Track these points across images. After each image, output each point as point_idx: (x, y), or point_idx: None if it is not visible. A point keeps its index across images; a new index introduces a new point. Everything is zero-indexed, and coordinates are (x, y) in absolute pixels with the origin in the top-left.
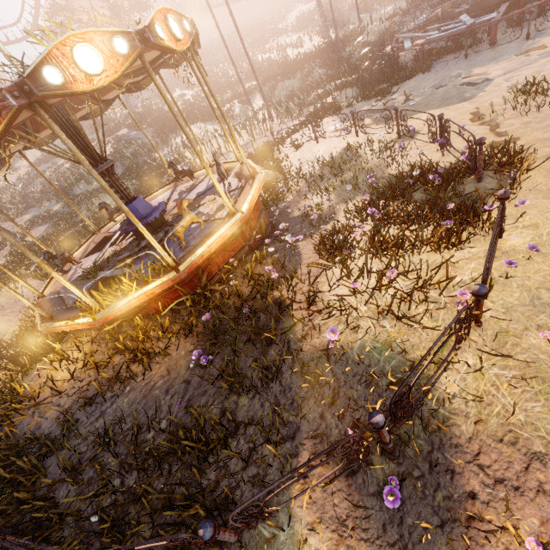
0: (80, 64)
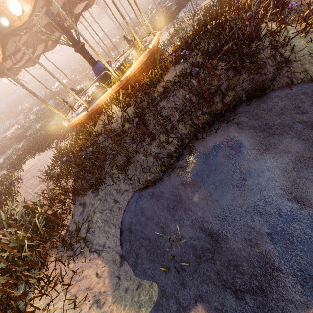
0: None
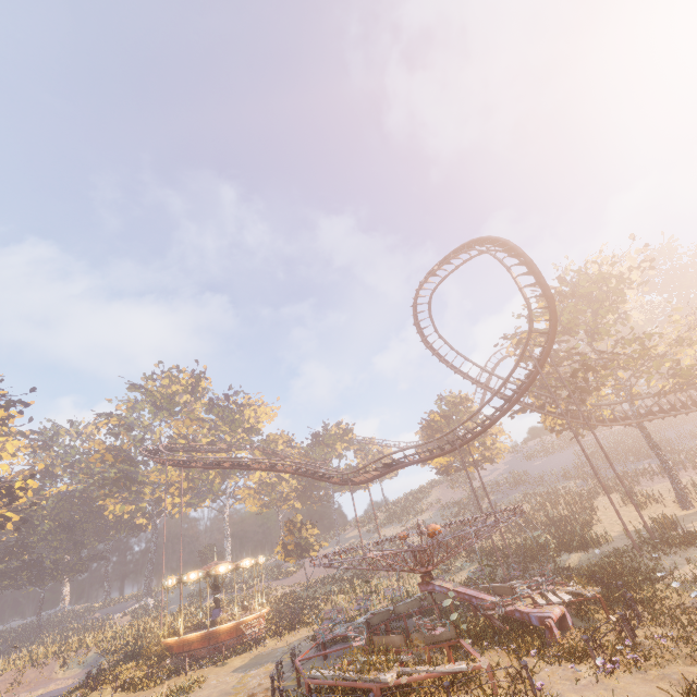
0: (169, 582)
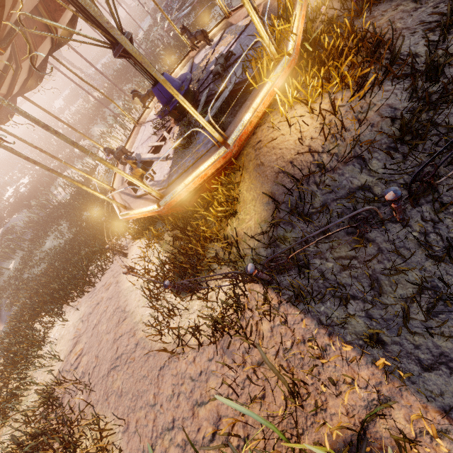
0: None
